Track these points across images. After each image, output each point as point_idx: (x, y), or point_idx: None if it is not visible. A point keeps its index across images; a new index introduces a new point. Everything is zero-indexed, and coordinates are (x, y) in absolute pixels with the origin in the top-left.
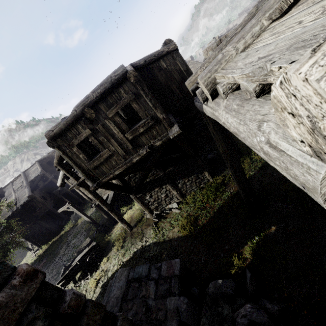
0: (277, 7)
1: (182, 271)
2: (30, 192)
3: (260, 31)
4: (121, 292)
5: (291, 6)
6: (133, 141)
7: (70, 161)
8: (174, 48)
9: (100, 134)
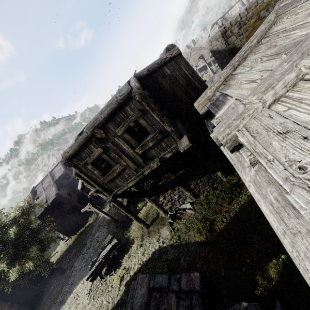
0: None
1: (202, 286)
2: (57, 191)
3: (296, 79)
4: (144, 301)
5: None
6: (143, 155)
7: (86, 177)
8: (177, 53)
9: (111, 151)
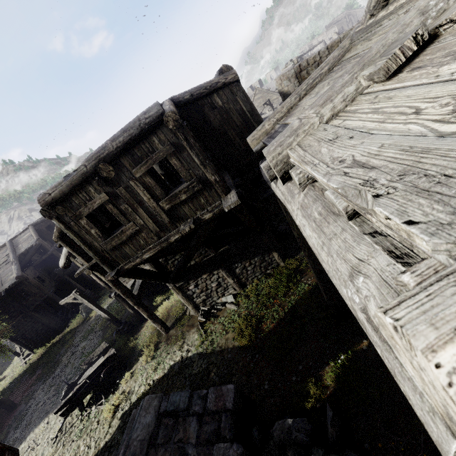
0: (382, 67)
1: (236, 403)
2: (19, 271)
3: (356, 93)
4: (149, 432)
5: (402, 63)
6: (171, 212)
7: (76, 238)
8: (234, 78)
9: (122, 200)
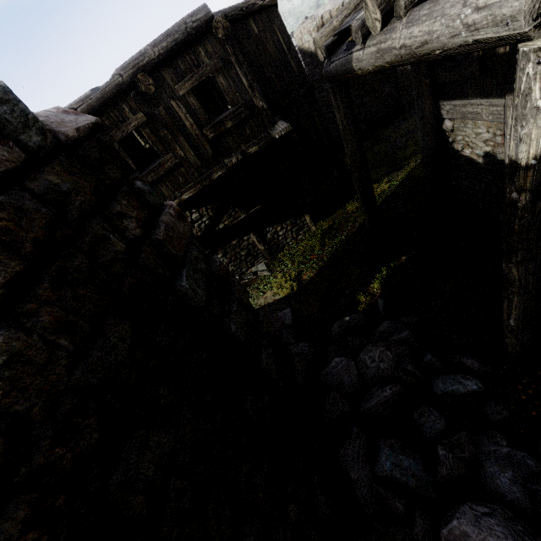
0: None
1: (294, 322)
2: None
3: None
4: None
5: None
6: (215, 144)
7: None
8: (272, 2)
9: (161, 125)
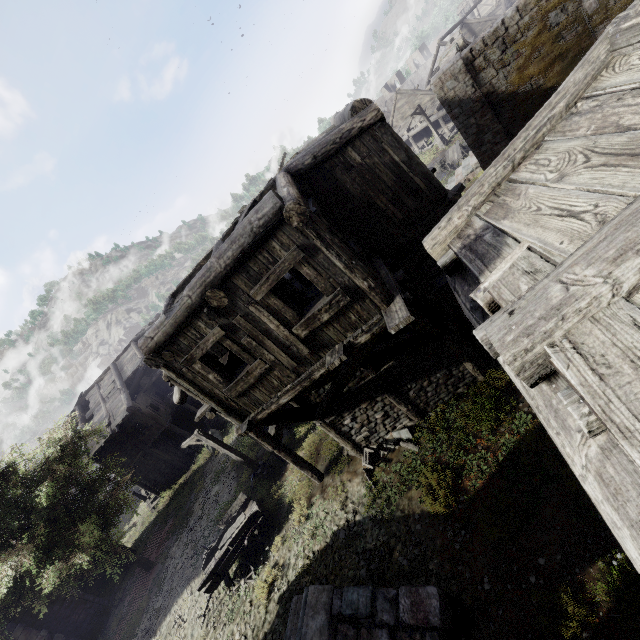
0: None
1: (445, 617)
2: (129, 401)
3: None
4: None
5: None
6: (310, 339)
7: (192, 387)
8: (375, 117)
9: (242, 333)
